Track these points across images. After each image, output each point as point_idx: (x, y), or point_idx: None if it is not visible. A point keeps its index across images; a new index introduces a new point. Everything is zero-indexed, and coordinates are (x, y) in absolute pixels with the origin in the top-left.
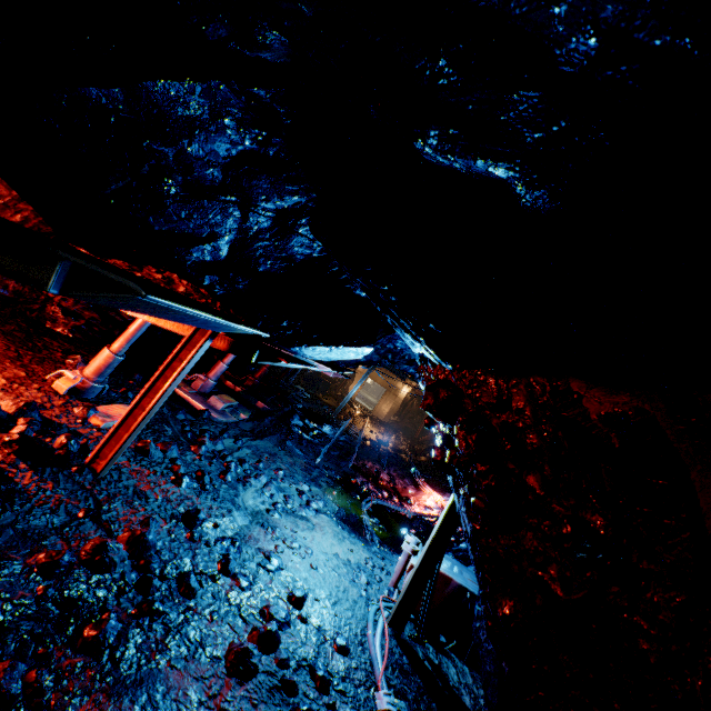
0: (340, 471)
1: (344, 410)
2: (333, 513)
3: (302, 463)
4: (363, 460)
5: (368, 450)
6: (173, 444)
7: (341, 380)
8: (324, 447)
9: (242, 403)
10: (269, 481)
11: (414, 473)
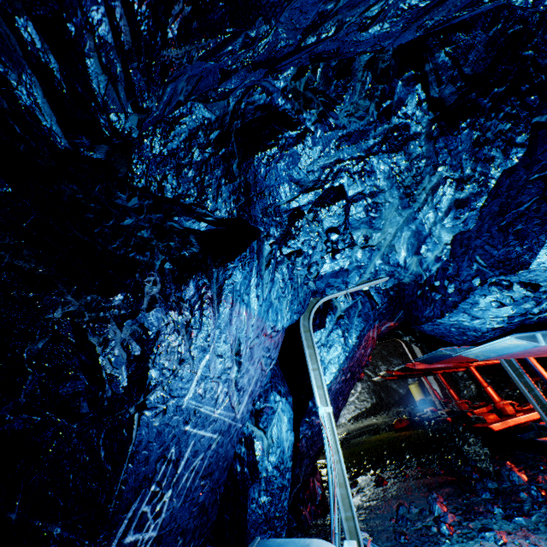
0: None
1: None
2: None
3: None
4: None
5: None
6: None
7: None
8: None
9: None
10: None
11: None
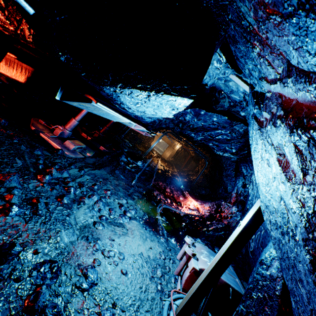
0: (145, 188)
1: (148, 154)
2: (140, 218)
3: (124, 184)
4: (158, 181)
5: (160, 175)
6: (12, 176)
7: (148, 139)
8: (137, 174)
9: (91, 146)
10: (99, 199)
11: (182, 188)
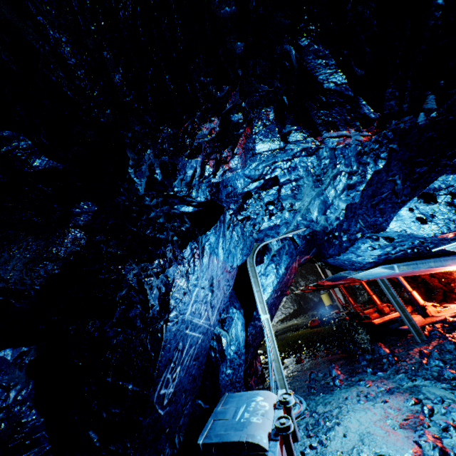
0: None
1: None
2: None
3: None
4: None
5: None
6: None
7: None
8: None
9: None
10: None
11: None
